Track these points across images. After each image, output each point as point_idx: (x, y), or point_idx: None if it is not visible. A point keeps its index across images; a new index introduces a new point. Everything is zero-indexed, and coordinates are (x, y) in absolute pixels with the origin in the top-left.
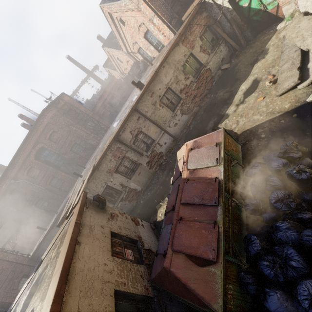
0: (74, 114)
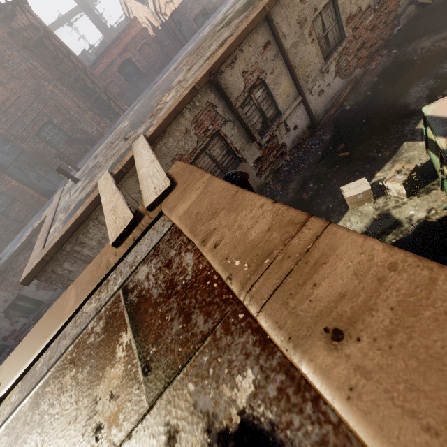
0: (51, 57)
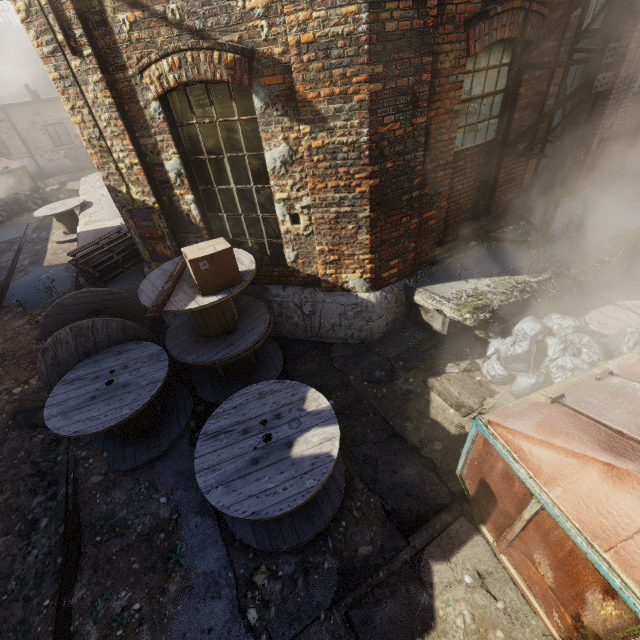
0: None
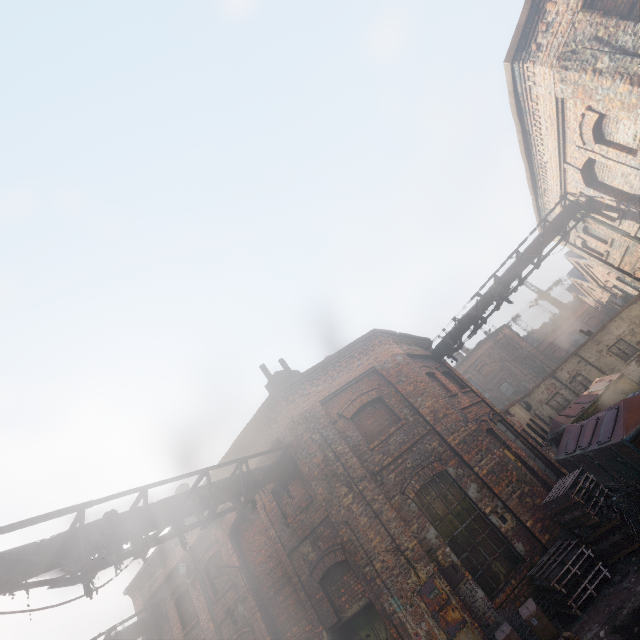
0: (511, 349)
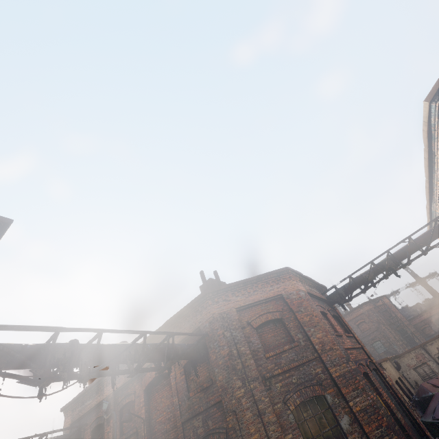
0: (388, 316)
